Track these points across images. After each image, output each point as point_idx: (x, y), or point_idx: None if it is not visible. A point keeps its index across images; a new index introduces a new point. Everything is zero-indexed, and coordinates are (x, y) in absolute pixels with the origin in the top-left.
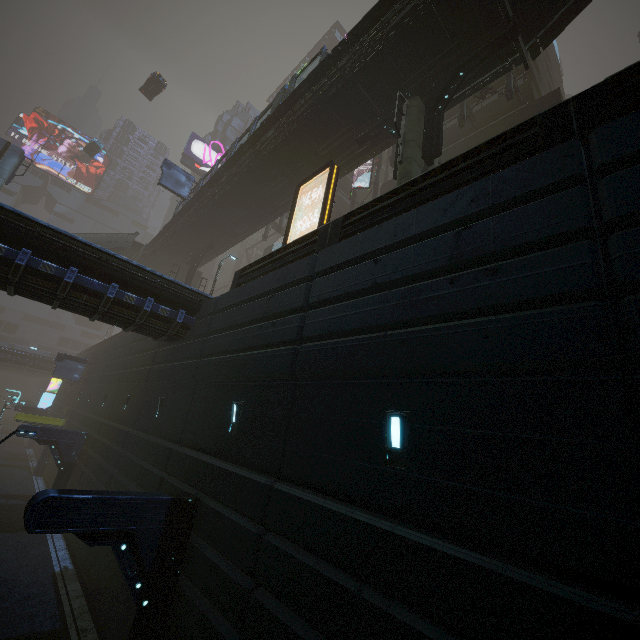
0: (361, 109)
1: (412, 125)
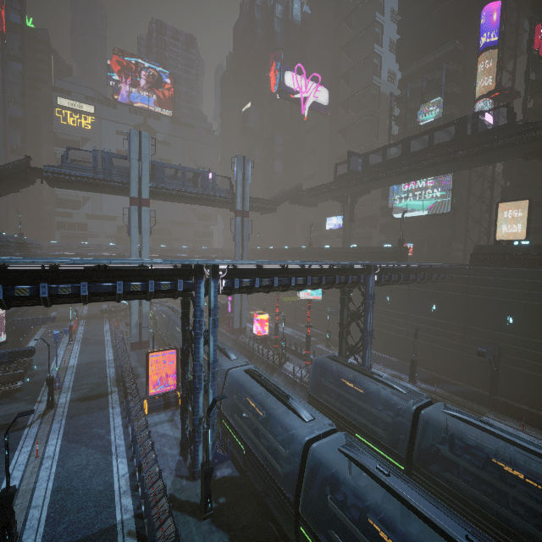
0: (535, 147)
1: None
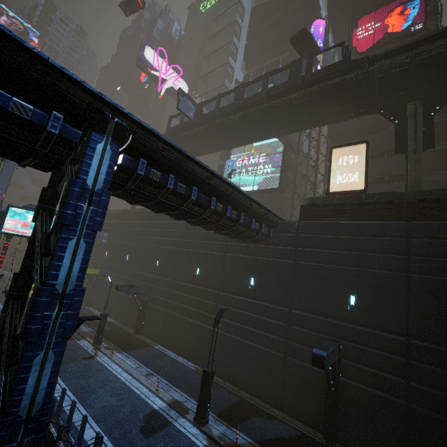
0: (367, 95)
1: (420, 126)
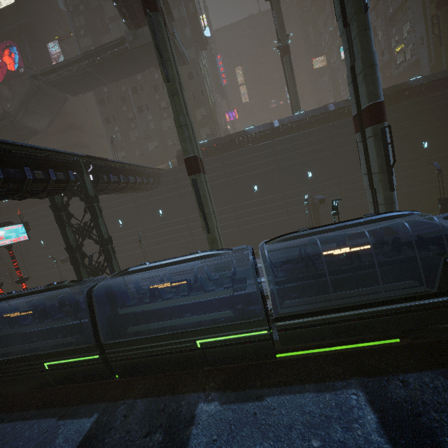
0: None
1: None
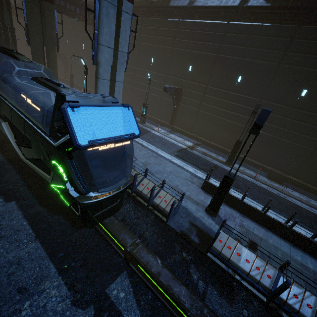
0: None
1: None
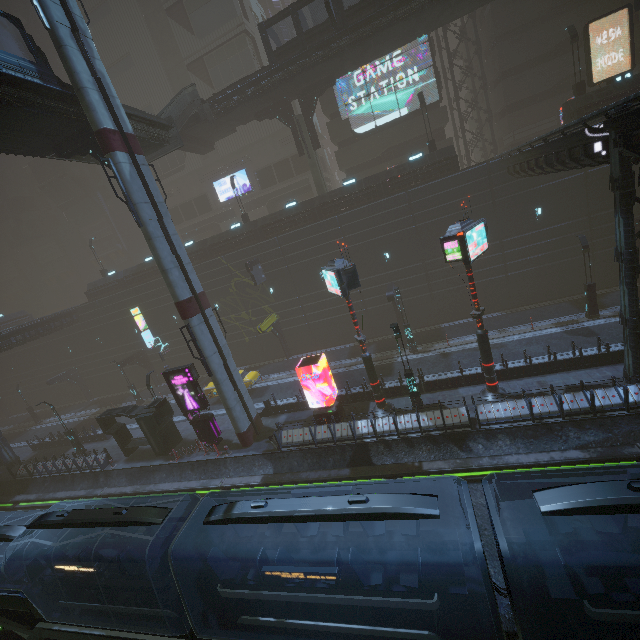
0: None
1: None
